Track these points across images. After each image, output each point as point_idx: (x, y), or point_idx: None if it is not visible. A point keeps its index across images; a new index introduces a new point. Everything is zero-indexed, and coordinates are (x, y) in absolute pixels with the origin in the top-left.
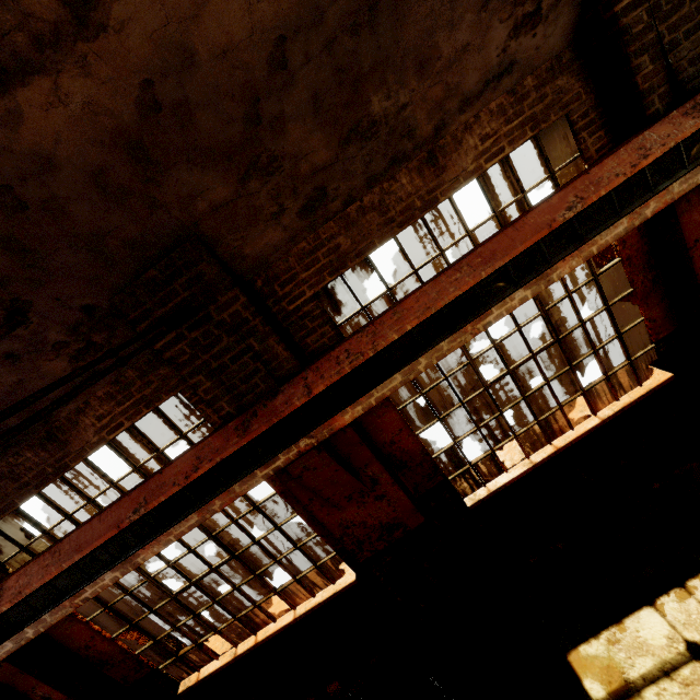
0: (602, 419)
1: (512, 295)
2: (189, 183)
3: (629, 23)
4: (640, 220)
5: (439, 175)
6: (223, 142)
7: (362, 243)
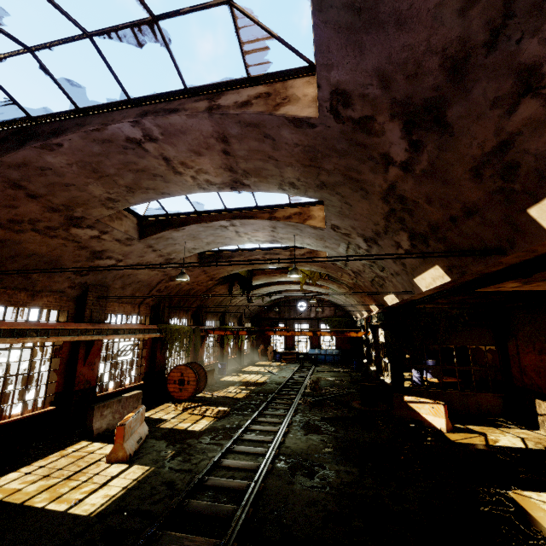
0: (25, 416)
1: (36, 338)
2: None
3: (89, 302)
4: (73, 340)
5: (32, 300)
6: (2, 255)
7: None
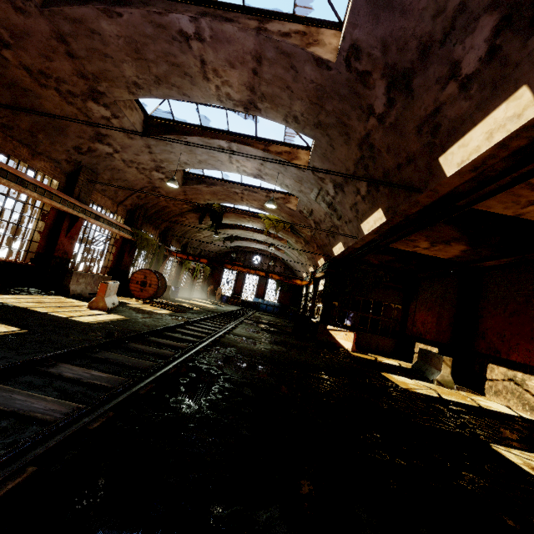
0: (10, 260)
1: (34, 193)
2: (5, 94)
3: (80, 181)
4: (63, 208)
5: (32, 159)
6: (20, 103)
7: (3, 146)
